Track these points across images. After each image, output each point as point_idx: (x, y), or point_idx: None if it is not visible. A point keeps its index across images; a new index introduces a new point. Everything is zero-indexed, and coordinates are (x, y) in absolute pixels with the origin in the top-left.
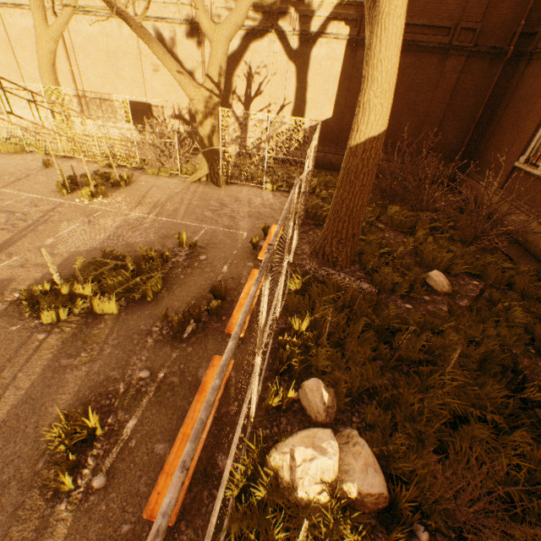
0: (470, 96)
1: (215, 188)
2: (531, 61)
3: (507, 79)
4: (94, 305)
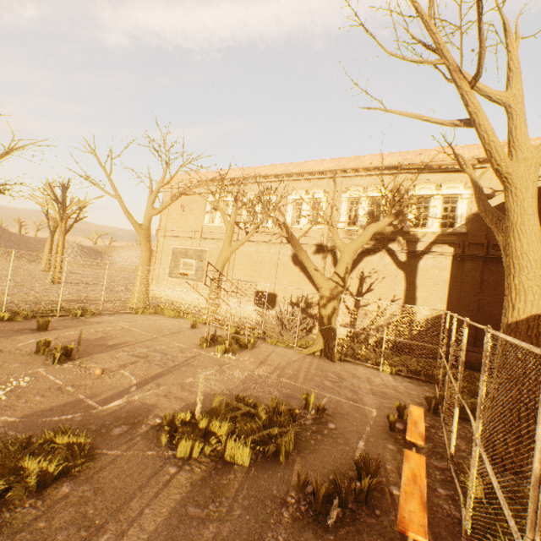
0: None
1: (329, 361)
2: None
3: None
4: (227, 447)
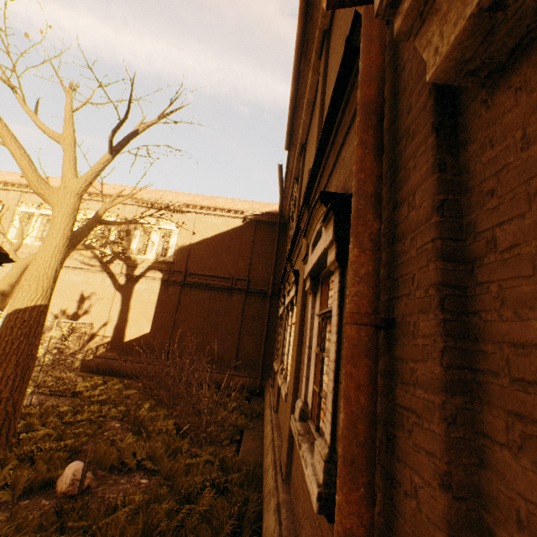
0: (256, 319)
1: None
2: None
3: (277, 309)
4: None
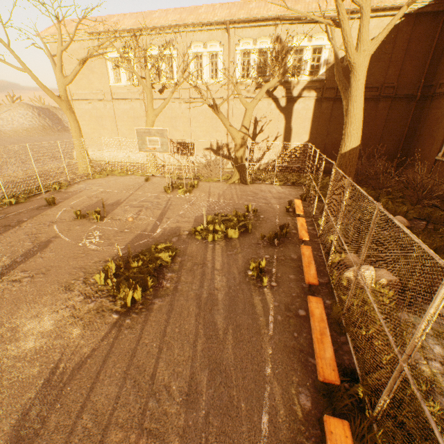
0: (397, 122)
1: (245, 186)
2: (432, 100)
3: (420, 110)
4: (227, 233)
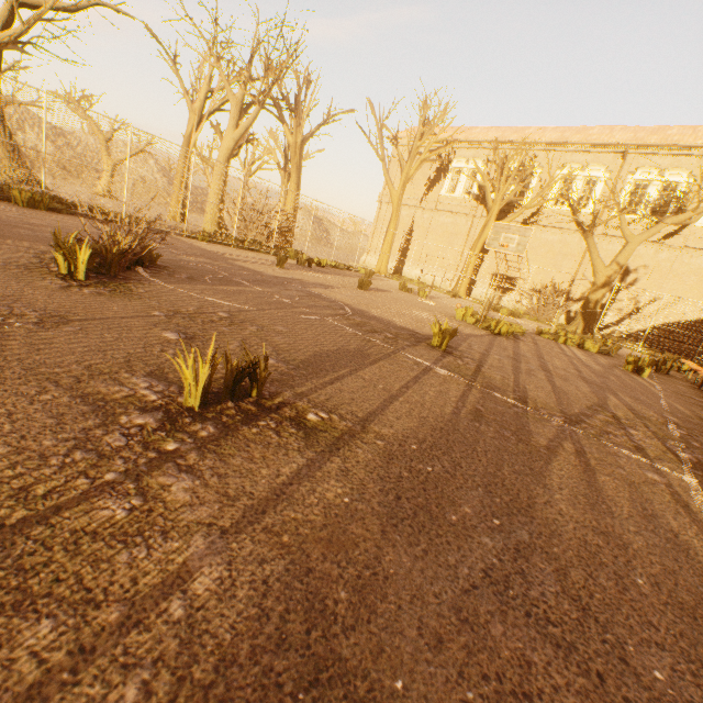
0: None
1: None
2: None
3: None
4: (583, 344)
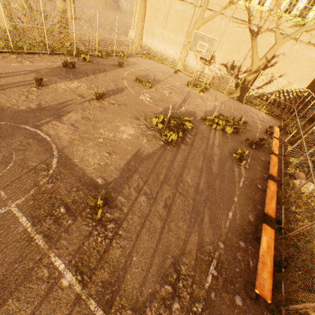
0: None
1: (240, 103)
2: None
3: None
4: (225, 128)
